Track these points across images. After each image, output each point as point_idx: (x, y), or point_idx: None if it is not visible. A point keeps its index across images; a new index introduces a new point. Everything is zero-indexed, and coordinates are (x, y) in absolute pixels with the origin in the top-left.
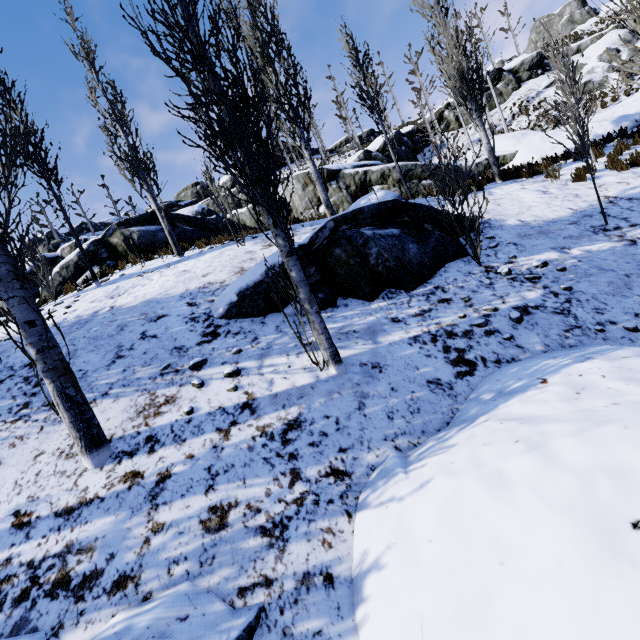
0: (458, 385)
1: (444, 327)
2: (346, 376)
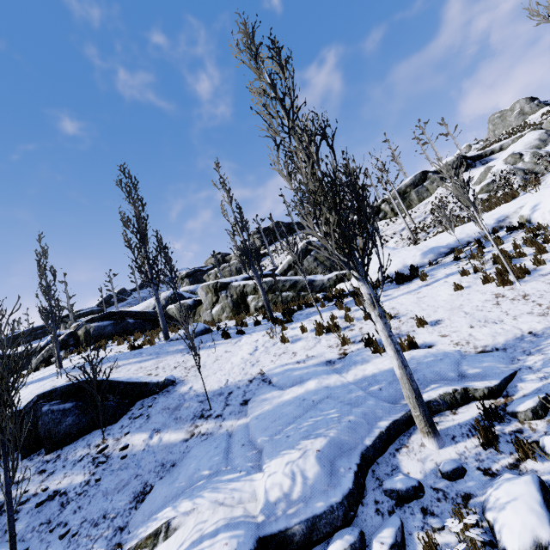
0: None
1: None
2: None
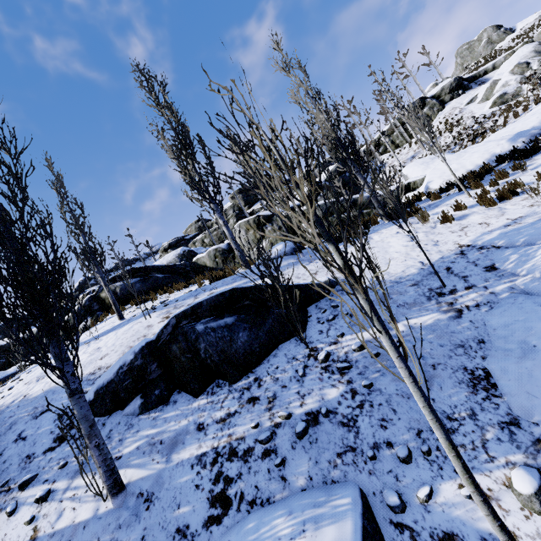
0: (199, 539)
1: (232, 441)
2: (118, 512)
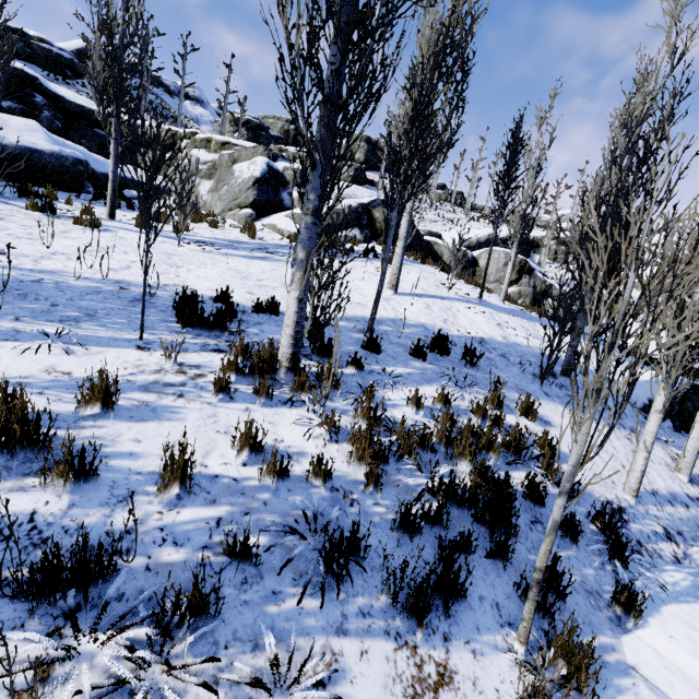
0: None
1: None
2: None
